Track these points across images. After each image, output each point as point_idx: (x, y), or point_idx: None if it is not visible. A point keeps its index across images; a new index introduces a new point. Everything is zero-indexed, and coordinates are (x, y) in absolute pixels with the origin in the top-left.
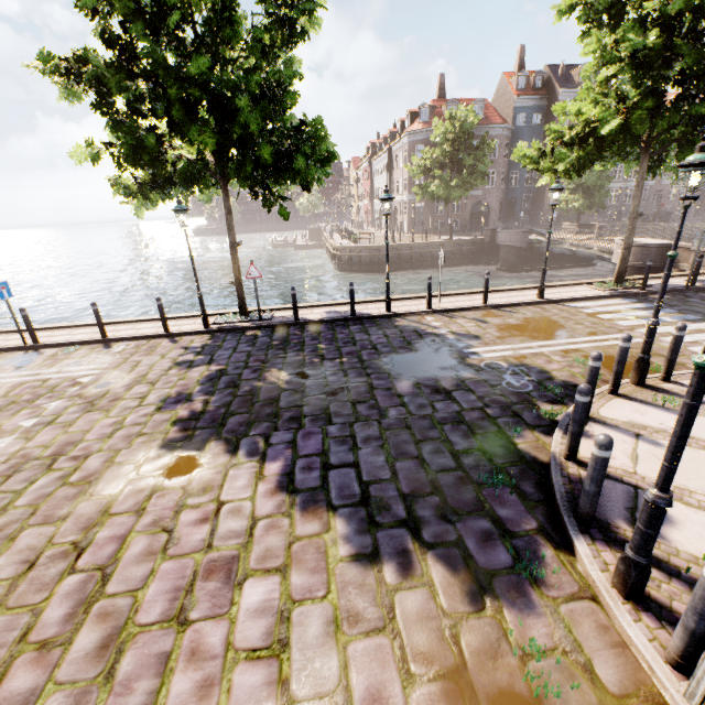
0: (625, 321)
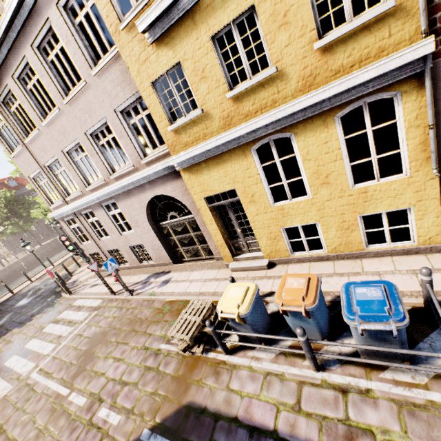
0: None
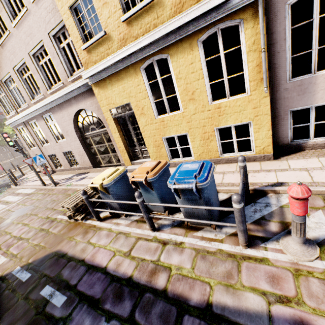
0: None
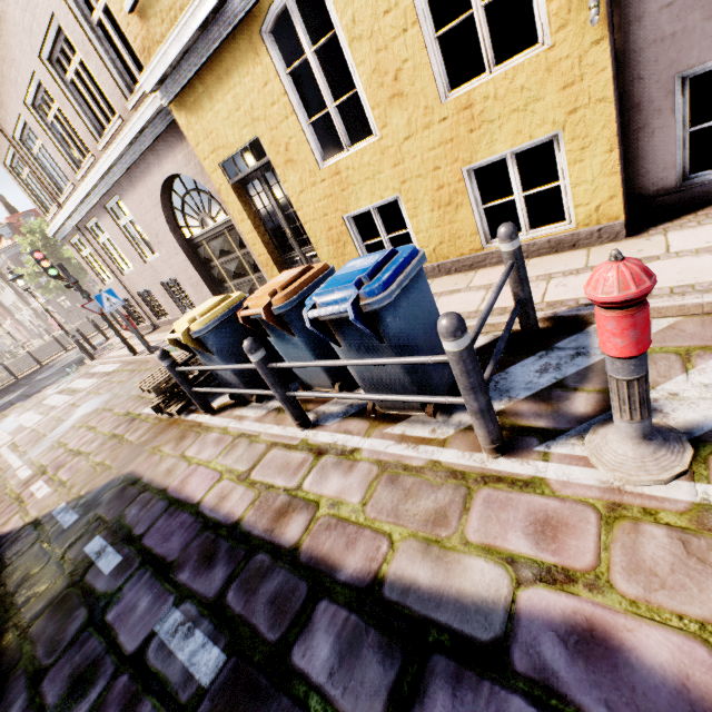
0: None
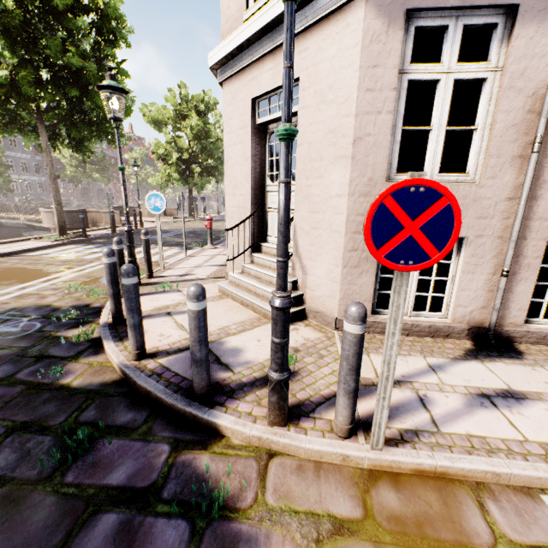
0: (89, 255)
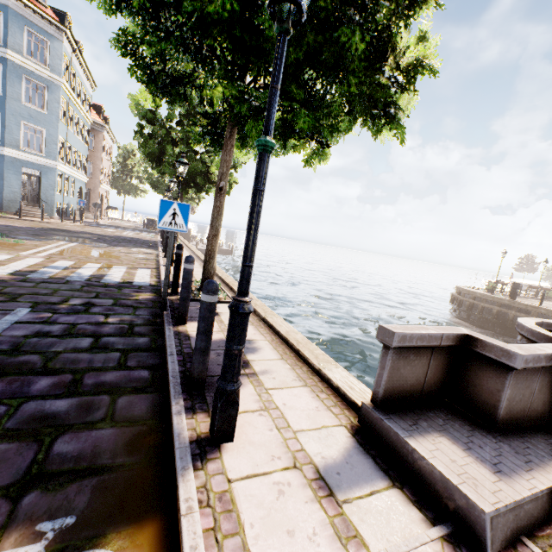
0: (72, 263)
